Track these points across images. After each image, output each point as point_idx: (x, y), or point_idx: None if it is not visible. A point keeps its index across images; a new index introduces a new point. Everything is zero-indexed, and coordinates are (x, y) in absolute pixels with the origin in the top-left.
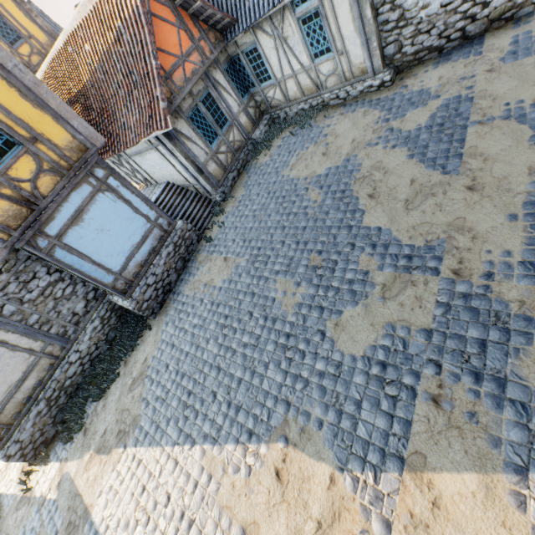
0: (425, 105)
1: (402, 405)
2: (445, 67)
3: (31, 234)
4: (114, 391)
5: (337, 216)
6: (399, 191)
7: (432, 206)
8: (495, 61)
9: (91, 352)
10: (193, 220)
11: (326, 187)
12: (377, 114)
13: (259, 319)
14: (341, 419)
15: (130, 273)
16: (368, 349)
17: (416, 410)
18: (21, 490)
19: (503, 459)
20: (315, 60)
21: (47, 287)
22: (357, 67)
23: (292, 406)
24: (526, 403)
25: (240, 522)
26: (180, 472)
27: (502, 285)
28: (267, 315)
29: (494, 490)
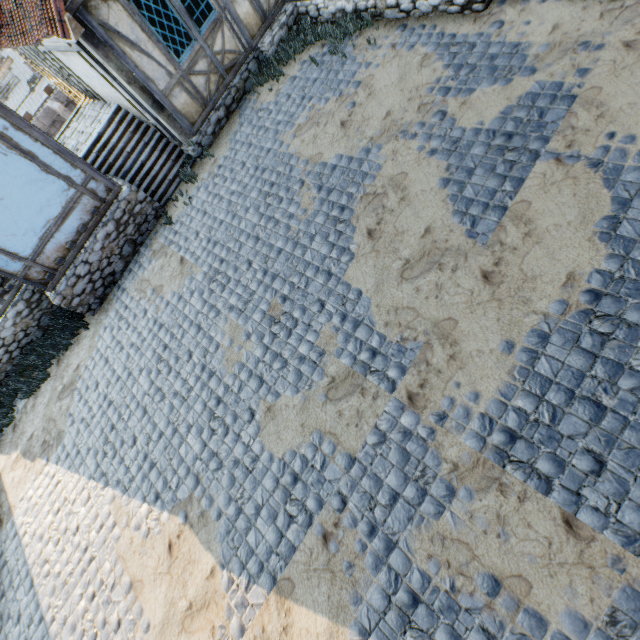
0: (508, 83)
1: (295, 529)
2: (574, 2)
3: None
4: (44, 392)
5: (321, 249)
6: (406, 242)
7: (431, 286)
8: None
9: (19, 339)
10: (153, 180)
11: (325, 191)
12: (438, 72)
13: (196, 366)
14: (238, 518)
15: (50, 259)
16: (288, 454)
17: (305, 540)
18: None
19: (356, 617)
20: None
21: None
22: None
23: (200, 485)
24: (400, 576)
25: (130, 576)
26: (90, 508)
27: (448, 436)
28: (205, 364)
29: (336, 639)
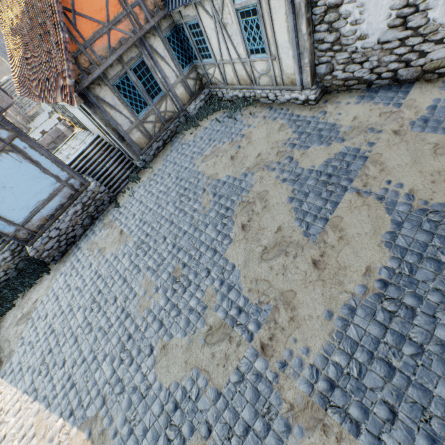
0: (328, 145)
1: None
2: (365, 106)
3: None
4: (7, 318)
5: (211, 233)
6: (265, 235)
7: (280, 266)
8: (406, 122)
9: (0, 277)
10: (112, 179)
11: (217, 197)
12: (289, 134)
13: (118, 308)
14: (129, 438)
15: (34, 225)
16: (173, 385)
17: None
18: None
19: None
20: (251, 55)
21: None
22: (288, 76)
23: (105, 406)
24: None
25: None
26: (19, 419)
27: (287, 381)
28: (124, 307)
29: None
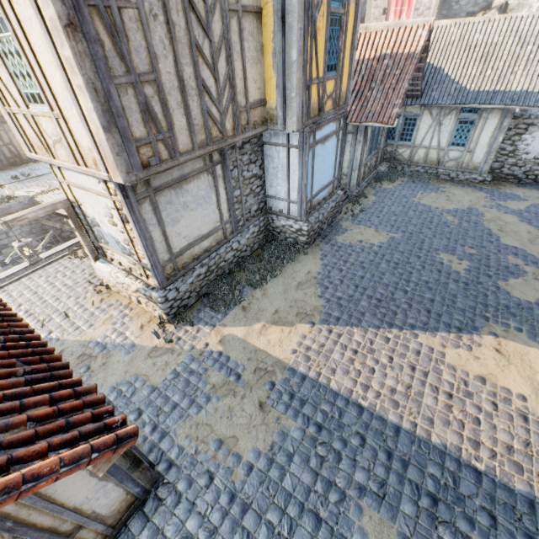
0: (520, 201)
1: None
2: (524, 189)
3: (314, 128)
4: (274, 286)
5: (477, 233)
6: (522, 234)
7: None
8: None
9: (242, 250)
10: None
11: (459, 217)
12: (484, 194)
13: (433, 270)
14: (535, 329)
15: (313, 203)
16: (538, 300)
17: None
18: (163, 338)
19: None
20: (450, 146)
21: (254, 176)
22: (473, 164)
23: (491, 318)
24: None
25: (477, 373)
26: (395, 344)
27: None
28: (440, 269)
29: None
